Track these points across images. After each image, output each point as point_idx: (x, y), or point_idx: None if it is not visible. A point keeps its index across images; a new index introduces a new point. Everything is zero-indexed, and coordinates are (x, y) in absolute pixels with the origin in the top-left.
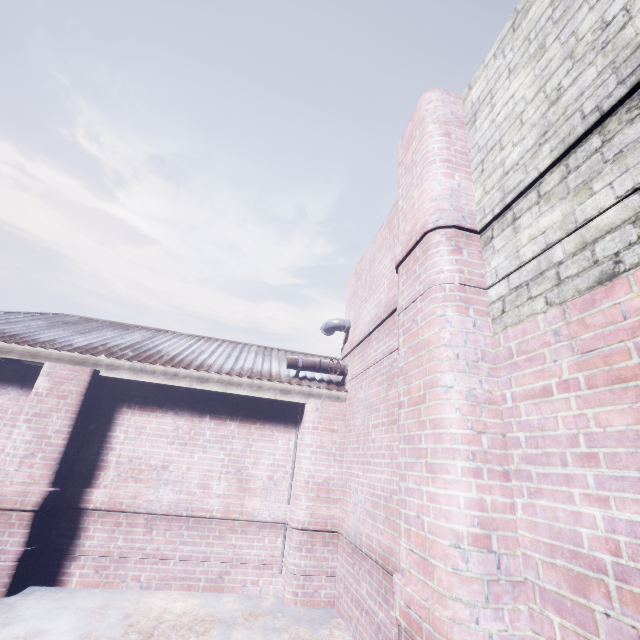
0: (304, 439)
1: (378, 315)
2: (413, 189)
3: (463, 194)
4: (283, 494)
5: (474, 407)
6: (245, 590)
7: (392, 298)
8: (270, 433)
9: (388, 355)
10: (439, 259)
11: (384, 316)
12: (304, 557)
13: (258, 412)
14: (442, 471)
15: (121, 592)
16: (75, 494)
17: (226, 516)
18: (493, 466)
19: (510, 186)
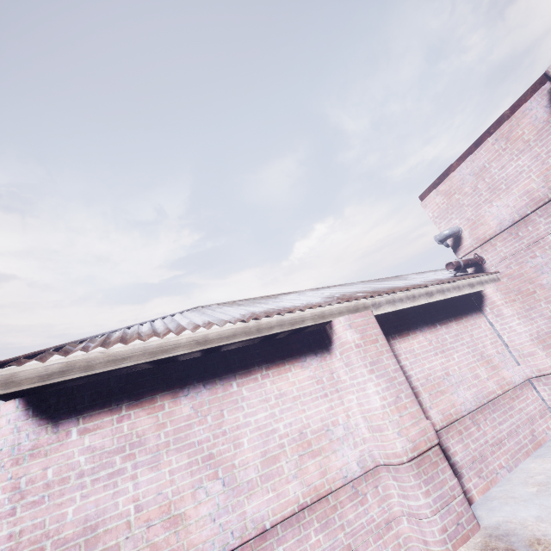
0: (505, 313)
1: (539, 198)
2: None
3: None
4: (511, 360)
5: None
6: (549, 436)
7: None
8: (474, 322)
9: None
10: None
11: None
12: None
13: (457, 310)
14: None
15: (507, 481)
16: None
17: (503, 390)
18: None
19: None
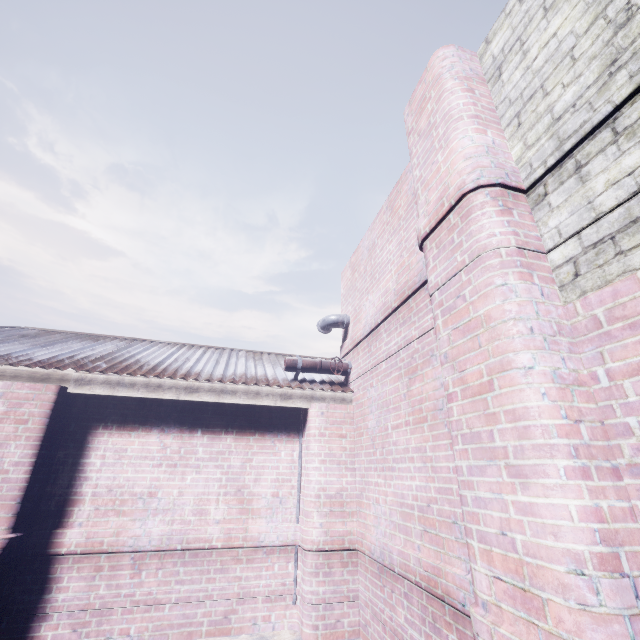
0: (310, 448)
1: (387, 304)
2: (435, 153)
3: (499, 151)
4: (291, 512)
5: (563, 390)
6: (256, 629)
7: (405, 283)
8: (271, 444)
9: (406, 346)
10: (487, 221)
11: (396, 304)
12: (322, 583)
13: (256, 422)
14: (538, 474)
15: None
16: (42, 538)
17: (228, 544)
18: (600, 462)
19: (568, 130)
